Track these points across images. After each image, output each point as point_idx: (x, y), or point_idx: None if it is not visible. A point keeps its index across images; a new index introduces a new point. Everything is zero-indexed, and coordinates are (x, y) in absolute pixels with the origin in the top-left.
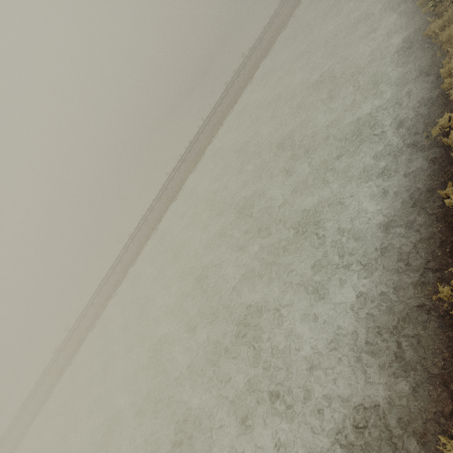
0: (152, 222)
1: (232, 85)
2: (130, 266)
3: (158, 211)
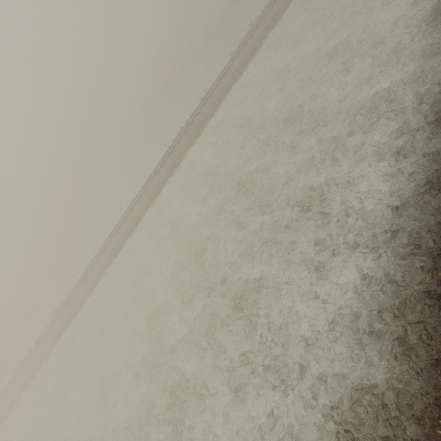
0: (150, 194)
1: (238, 55)
2: (128, 236)
3: (157, 184)
